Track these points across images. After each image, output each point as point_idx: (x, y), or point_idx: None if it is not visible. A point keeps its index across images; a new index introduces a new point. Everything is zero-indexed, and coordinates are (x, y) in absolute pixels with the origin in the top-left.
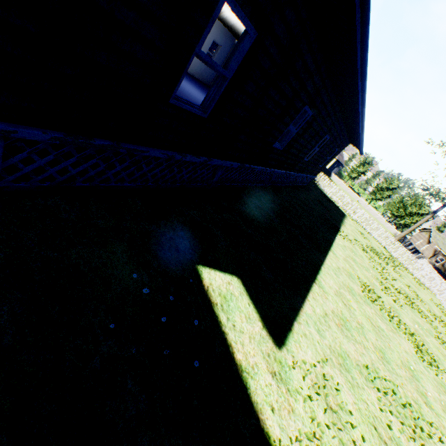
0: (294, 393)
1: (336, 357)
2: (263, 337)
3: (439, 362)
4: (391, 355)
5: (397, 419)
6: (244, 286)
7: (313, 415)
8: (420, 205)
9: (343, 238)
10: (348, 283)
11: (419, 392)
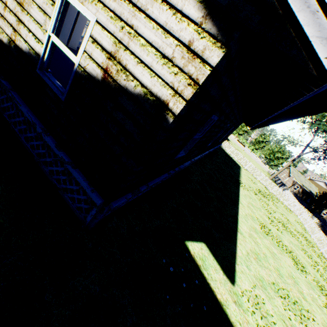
0: (246, 311)
1: (258, 281)
2: (225, 280)
3: (306, 268)
4: (283, 270)
5: (292, 313)
6: (208, 247)
7: (257, 322)
8: (283, 152)
9: (243, 188)
10: (253, 225)
11: (299, 292)
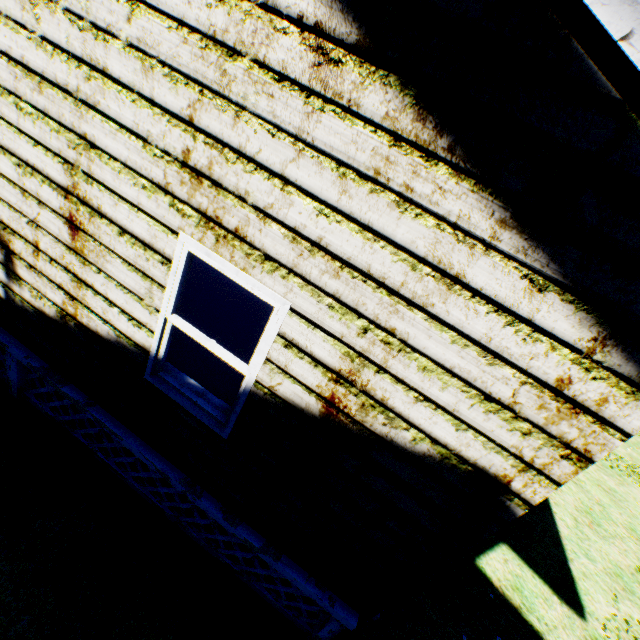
0: None
1: (615, 581)
2: (568, 616)
3: None
4: (639, 524)
5: None
6: (514, 550)
7: None
8: None
9: None
10: None
11: None
